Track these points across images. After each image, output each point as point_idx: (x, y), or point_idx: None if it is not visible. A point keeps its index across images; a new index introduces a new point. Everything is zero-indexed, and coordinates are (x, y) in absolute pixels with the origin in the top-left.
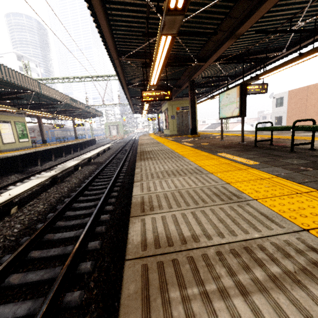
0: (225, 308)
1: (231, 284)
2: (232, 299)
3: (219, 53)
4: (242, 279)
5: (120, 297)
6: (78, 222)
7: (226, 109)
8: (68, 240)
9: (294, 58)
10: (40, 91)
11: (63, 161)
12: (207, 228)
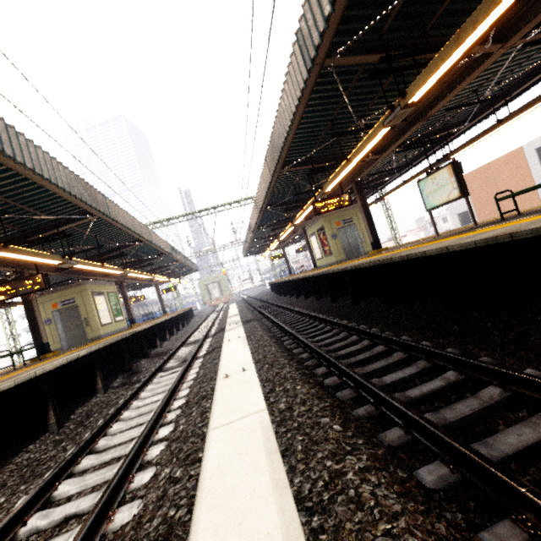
0: None
1: None
2: None
3: (402, 140)
4: None
5: None
6: (345, 343)
7: (435, 196)
8: (360, 352)
9: (492, 127)
10: (151, 240)
11: (189, 335)
12: None
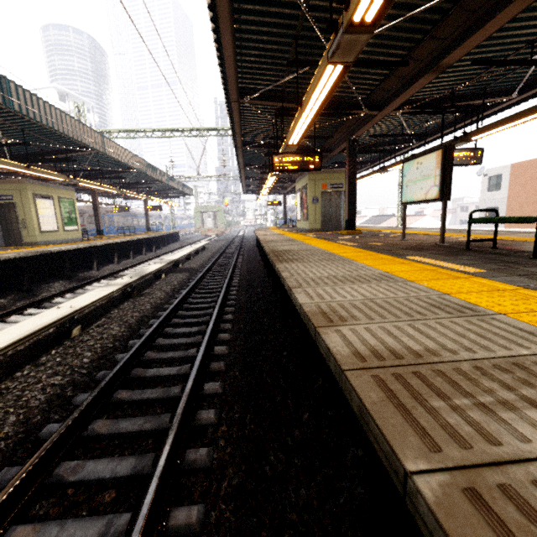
0: (518, 418)
1: (514, 397)
2: (523, 411)
3: (406, 96)
4: (527, 394)
5: (364, 404)
6: (179, 354)
7: (414, 188)
8: (169, 380)
9: (534, 108)
10: (104, 150)
11: (133, 265)
12: (444, 342)
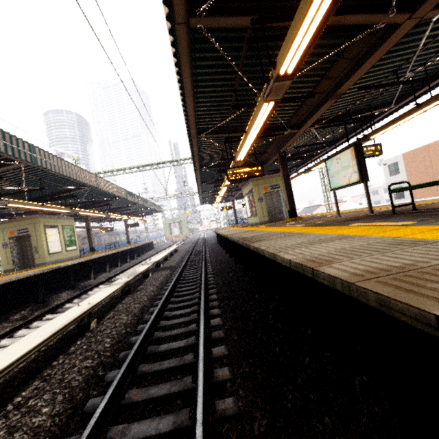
0: None
1: None
2: None
3: (316, 117)
4: None
5: (381, 294)
6: (182, 330)
7: (339, 177)
8: (179, 351)
9: (410, 111)
10: (97, 186)
11: (122, 271)
12: (415, 259)
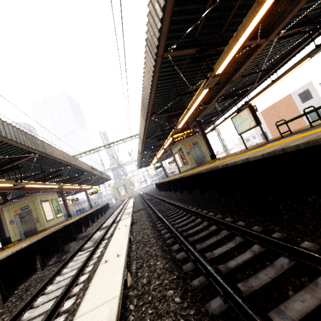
0: None
1: None
2: None
3: (219, 95)
4: None
5: None
6: (193, 224)
7: (242, 126)
8: (201, 230)
9: (269, 84)
10: (76, 164)
11: (103, 222)
12: None
